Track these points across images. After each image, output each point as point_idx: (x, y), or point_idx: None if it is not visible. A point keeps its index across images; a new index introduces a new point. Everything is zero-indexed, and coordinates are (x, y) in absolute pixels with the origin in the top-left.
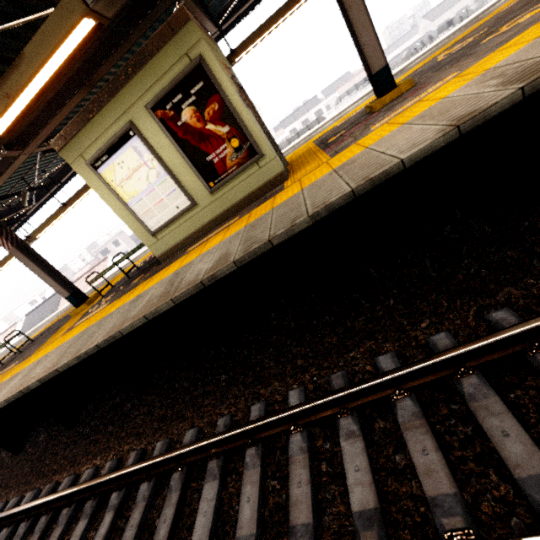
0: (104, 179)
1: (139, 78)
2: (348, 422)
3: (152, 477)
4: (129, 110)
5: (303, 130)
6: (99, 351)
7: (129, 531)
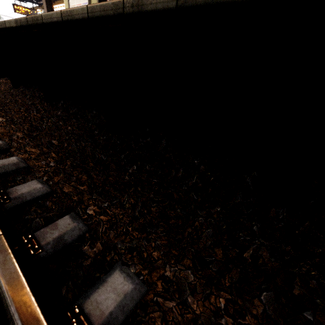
0: None
1: None
2: None
3: None
4: None
5: None
6: None
7: None
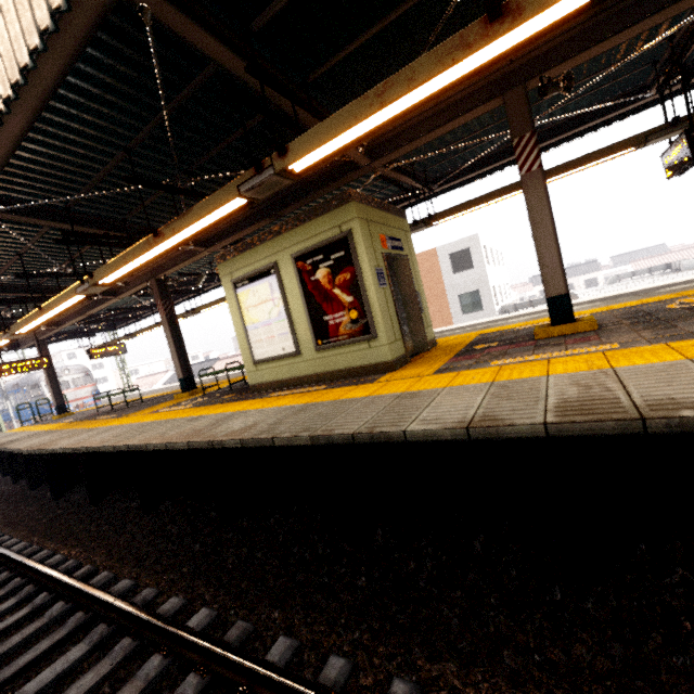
0: (238, 298)
1: (296, 232)
2: (192, 682)
3: (71, 602)
4: (279, 253)
5: (540, 300)
6: (133, 451)
7: (17, 637)
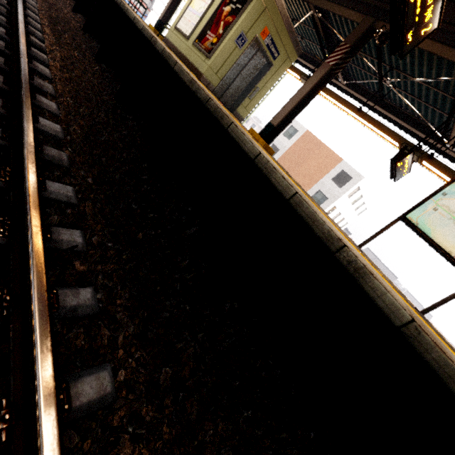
0: None
1: None
2: None
3: None
4: None
5: None
6: None
7: None
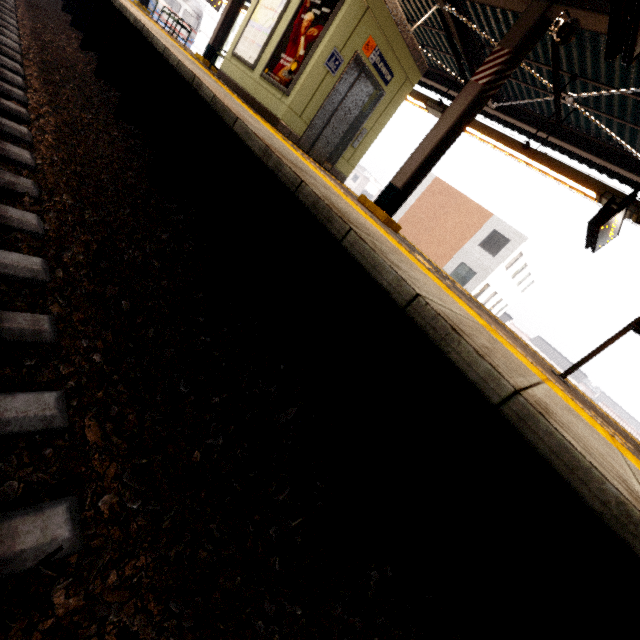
0: None
1: None
2: None
3: None
4: None
5: None
6: None
7: None
